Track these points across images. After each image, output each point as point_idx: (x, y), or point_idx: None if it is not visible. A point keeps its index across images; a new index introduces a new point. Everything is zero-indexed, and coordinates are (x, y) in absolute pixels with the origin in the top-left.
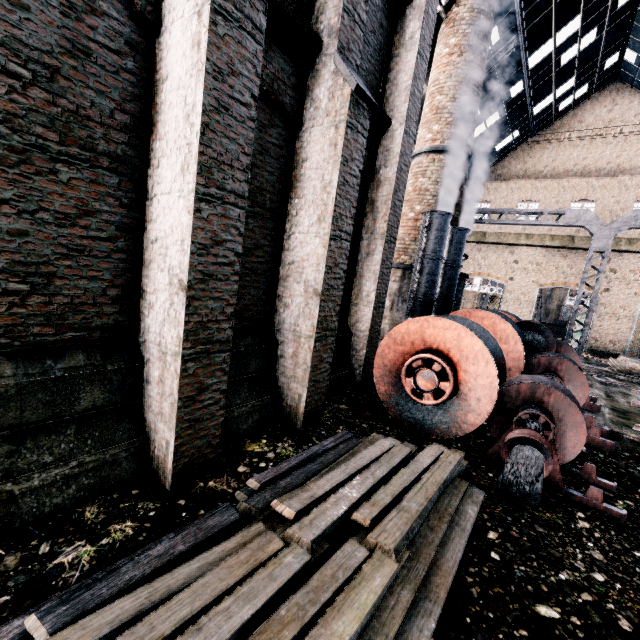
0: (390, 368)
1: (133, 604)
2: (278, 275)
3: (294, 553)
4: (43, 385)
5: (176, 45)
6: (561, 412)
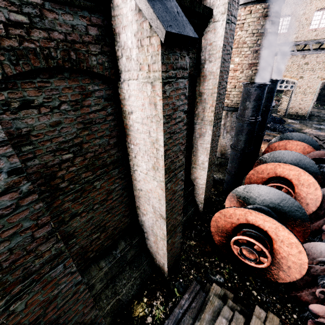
0: (222, 228)
1: None
2: (133, 194)
3: None
4: None
5: None
6: None
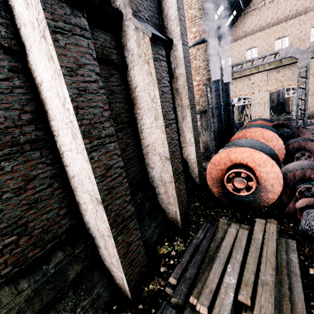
0: (216, 179)
1: None
2: (142, 153)
3: None
4: (46, 281)
5: (38, 60)
6: None
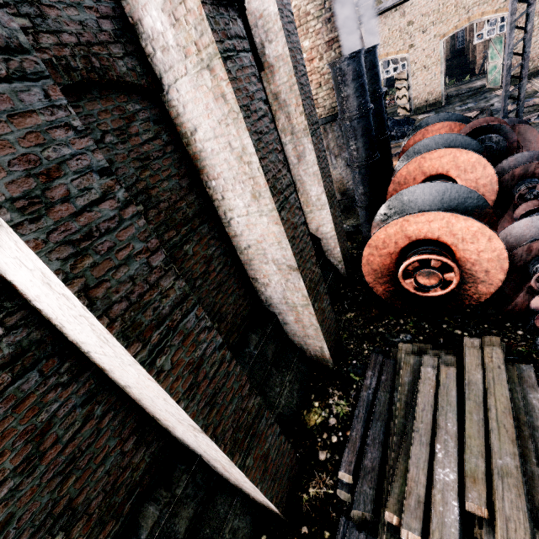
0: (380, 270)
1: None
2: (240, 262)
3: None
4: None
5: None
6: None
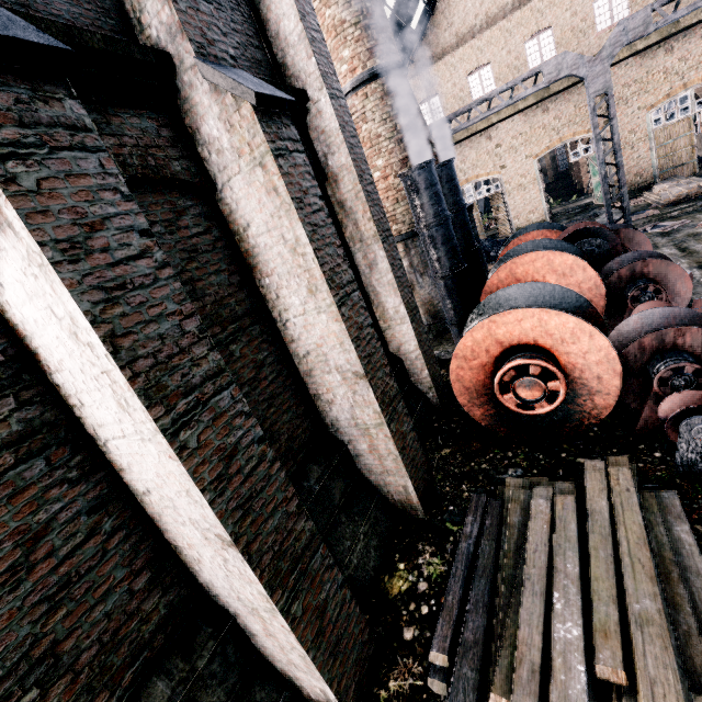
0: (475, 388)
1: None
2: (299, 374)
3: None
4: None
5: None
6: None
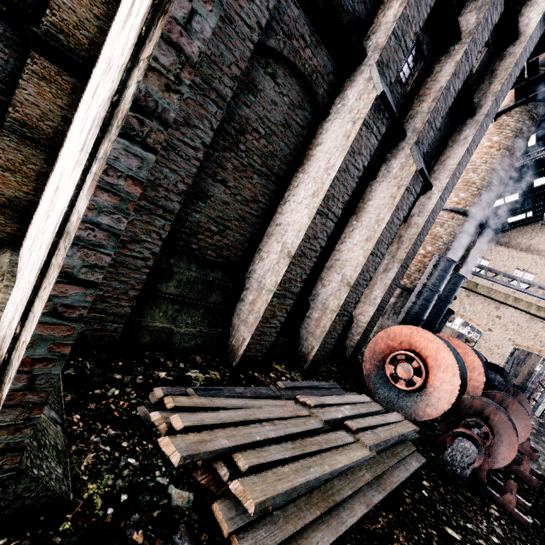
0: (378, 354)
1: (239, 403)
2: (325, 264)
3: (315, 420)
4: (203, 282)
5: (333, 131)
6: (501, 430)
